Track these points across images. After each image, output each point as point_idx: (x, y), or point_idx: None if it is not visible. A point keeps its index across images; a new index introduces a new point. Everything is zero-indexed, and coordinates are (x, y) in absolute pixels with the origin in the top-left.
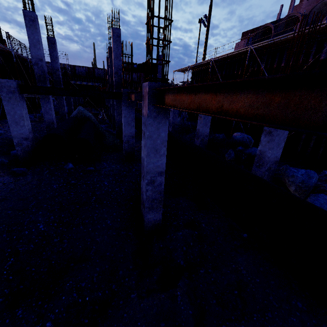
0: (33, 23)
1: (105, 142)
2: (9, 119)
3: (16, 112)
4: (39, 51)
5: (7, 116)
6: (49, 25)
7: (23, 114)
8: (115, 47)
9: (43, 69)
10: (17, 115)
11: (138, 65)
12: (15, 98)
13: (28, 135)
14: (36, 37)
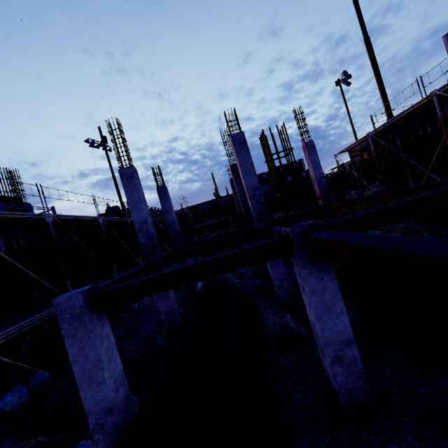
0: (131, 179)
1: (264, 327)
2: (77, 373)
3: (87, 355)
4: (141, 212)
5: (74, 369)
6: (157, 174)
7: (101, 353)
8: (241, 159)
9: (149, 234)
10: (90, 360)
11: (267, 174)
12: (83, 327)
13: (113, 400)
14: (136, 195)
